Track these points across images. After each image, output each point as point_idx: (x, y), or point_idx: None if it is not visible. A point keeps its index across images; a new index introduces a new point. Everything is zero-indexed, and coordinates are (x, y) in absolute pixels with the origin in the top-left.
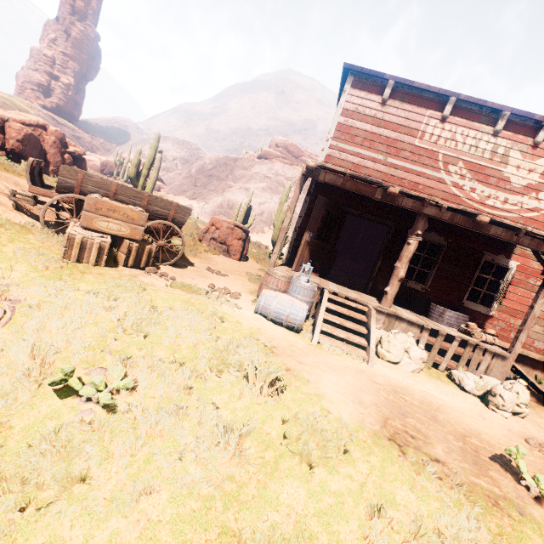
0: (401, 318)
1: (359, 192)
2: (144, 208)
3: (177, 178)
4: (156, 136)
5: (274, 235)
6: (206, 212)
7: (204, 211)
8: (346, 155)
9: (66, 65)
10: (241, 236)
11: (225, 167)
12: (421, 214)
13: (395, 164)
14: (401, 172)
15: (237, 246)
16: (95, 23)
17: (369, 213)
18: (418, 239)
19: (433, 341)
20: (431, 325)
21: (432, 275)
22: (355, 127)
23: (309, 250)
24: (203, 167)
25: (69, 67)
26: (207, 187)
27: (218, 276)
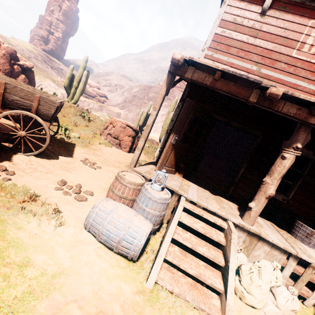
0: (265, 239)
1: (230, 93)
2: (0, 96)
3: (115, 97)
4: (85, 59)
5: (161, 135)
6: (128, 118)
7: (127, 117)
8: (220, 64)
9: (58, 26)
10: (131, 134)
11: (144, 91)
12: (303, 124)
13: (269, 75)
14: (274, 83)
15: (127, 141)
16: (77, 2)
17: (237, 122)
18: (296, 153)
19: (301, 271)
20: (302, 255)
21: (295, 188)
22: (232, 37)
23: (174, 152)
24: (131, 90)
25: (59, 27)
26: (132, 102)
27: (89, 168)
